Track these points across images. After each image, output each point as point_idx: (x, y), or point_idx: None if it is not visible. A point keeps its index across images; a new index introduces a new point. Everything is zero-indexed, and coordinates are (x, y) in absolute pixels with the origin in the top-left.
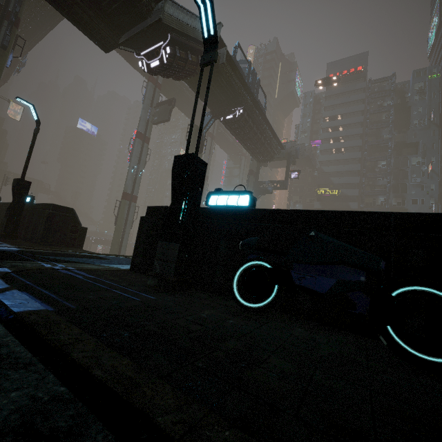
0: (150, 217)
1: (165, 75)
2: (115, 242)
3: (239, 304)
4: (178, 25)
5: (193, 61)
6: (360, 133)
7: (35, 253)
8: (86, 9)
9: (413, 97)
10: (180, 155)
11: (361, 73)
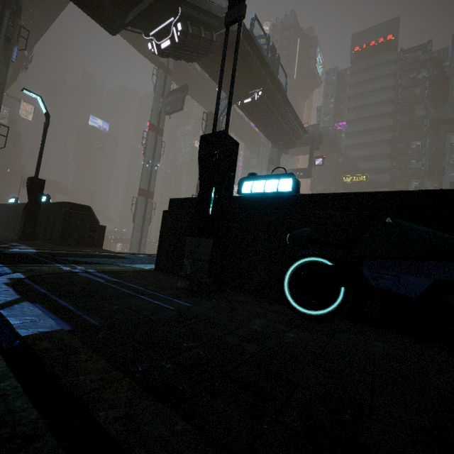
0: (173, 211)
1: (177, 57)
2: (134, 240)
3: (294, 310)
4: None
5: (206, 38)
6: (390, 111)
7: (53, 255)
8: None
9: (452, 66)
10: (207, 135)
11: (391, 43)
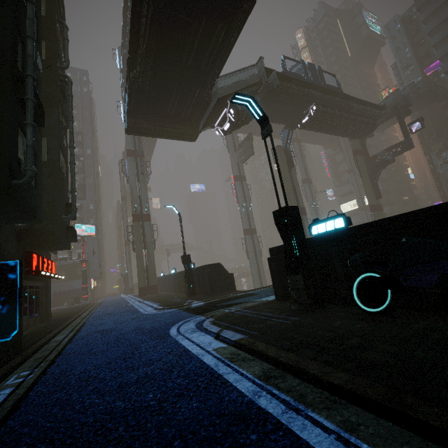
0: (274, 257)
1: (237, 128)
2: (254, 273)
3: (364, 311)
4: (231, 89)
5: None
6: None
7: (214, 303)
8: (175, 126)
9: None
10: (276, 211)
11: None
